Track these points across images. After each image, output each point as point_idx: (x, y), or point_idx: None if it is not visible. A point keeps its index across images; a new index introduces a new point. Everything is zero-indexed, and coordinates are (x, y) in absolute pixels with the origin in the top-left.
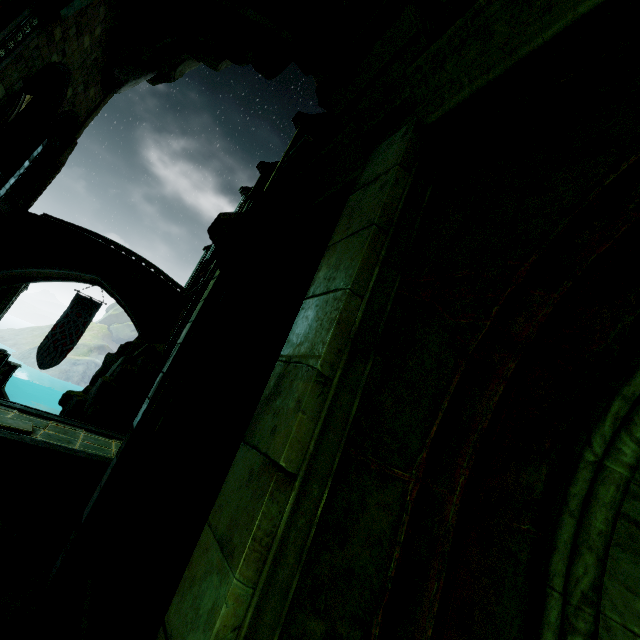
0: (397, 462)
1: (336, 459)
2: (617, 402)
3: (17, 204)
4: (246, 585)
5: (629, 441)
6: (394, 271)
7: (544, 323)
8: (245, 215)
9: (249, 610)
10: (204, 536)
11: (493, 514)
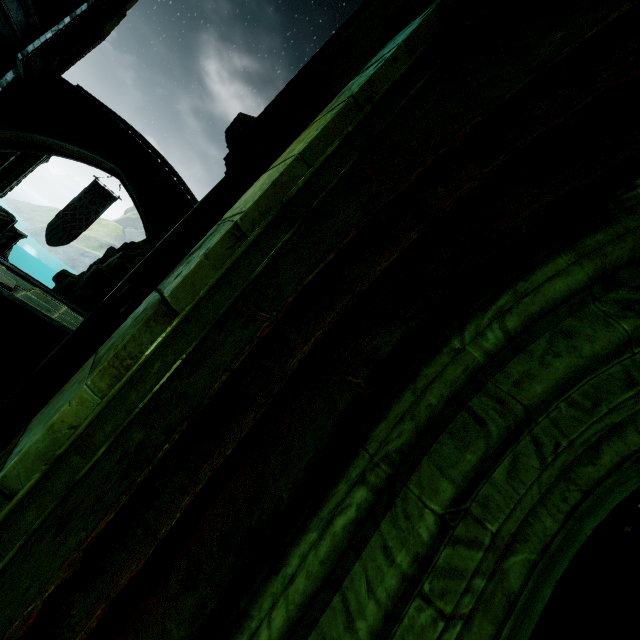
0: (266, 307)
1: (223, 309)
2: (506, 296)
3: (50, 64)
4: (95, 394)
5: (497, 328)
6: (355, 152)
7: (465, 198)
8: (260, 115)
9: (90, 415)
10: (88, 361)
11: (335, 369)
